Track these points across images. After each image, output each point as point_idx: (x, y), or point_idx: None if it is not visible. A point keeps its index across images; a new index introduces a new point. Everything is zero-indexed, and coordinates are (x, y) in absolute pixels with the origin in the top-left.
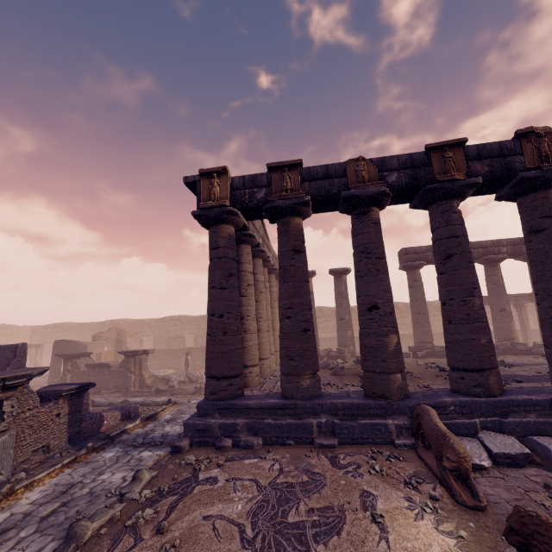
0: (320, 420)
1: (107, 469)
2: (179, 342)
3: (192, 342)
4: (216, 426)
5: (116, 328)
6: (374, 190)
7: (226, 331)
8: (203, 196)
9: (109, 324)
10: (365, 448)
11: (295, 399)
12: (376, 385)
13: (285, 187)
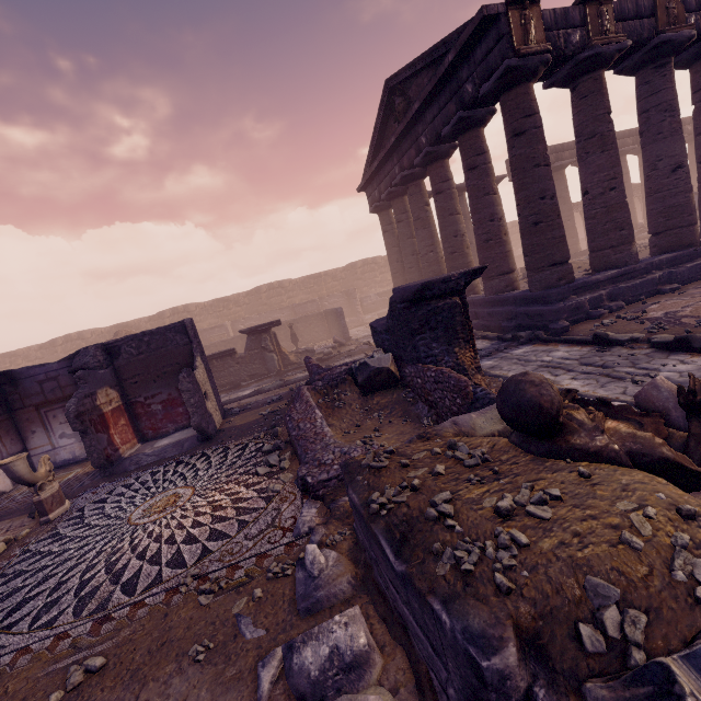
0: (658, 274)
1: (530, 359)
2: (220, 334)
3: (231, 332)
4: (586, 302)
5: (124, 331)
6: (687, 33)
7: (559, 214)
8: (516, 37)
9: (63, 343)
10: (697, 283)
11: (630, 265)
12: (684, 238)
13: (605, 27)
